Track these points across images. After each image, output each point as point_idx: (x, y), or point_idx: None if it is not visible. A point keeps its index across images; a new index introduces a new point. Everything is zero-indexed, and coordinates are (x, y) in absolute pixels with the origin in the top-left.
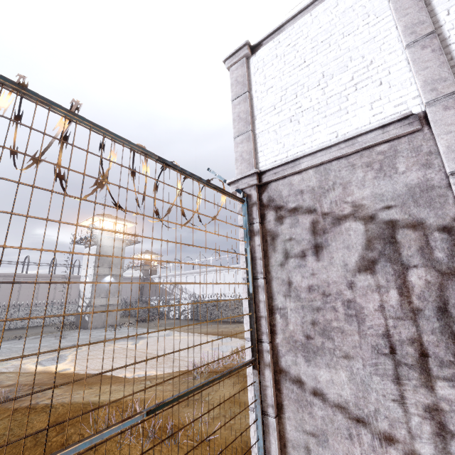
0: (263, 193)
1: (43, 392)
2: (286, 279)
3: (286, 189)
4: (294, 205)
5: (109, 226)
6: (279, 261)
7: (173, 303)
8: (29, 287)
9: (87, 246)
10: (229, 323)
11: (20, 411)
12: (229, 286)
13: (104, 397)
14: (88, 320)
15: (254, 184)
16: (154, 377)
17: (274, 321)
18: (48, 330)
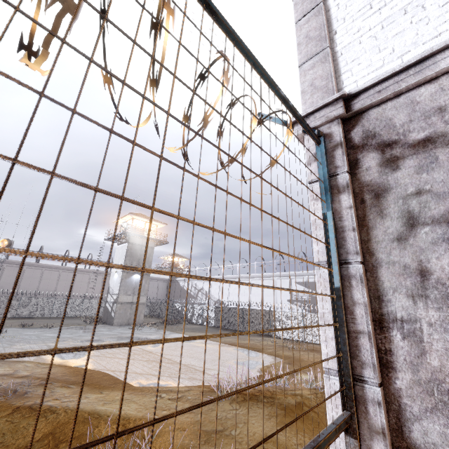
0: (353, 128)
1: (52, 389)
2: (414, 265)
3: (402, 113)
4: (424, 133)
5: (141, 225)
6: (394, 233)
7: (196, 308)
8: (66, 279)
9: (119, 243)
10: (255, 335)
11: (21, 412)
12: (256, 296)
13: (112, 407)
14: (114, 317)
15: (338, 115)
16: (171, 389)
17: (388, 344)
18: (77, 322)
